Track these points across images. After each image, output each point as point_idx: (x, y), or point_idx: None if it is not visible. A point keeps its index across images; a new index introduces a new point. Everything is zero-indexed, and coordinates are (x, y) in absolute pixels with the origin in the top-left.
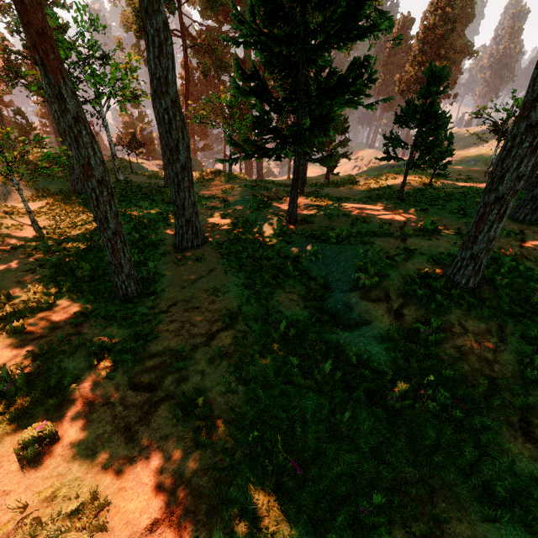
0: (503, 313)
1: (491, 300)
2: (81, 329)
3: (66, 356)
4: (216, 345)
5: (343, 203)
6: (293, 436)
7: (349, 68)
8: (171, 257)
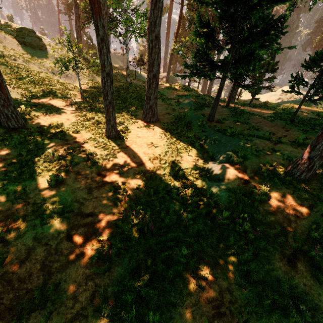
0: (318, 199)
1: (314, 190)
2: (86, 145)
3: (76, 154)
4: (141, 168)
5: (250, 116)
6: (159, 216)
7: (268, 23)
8: (137, 124)
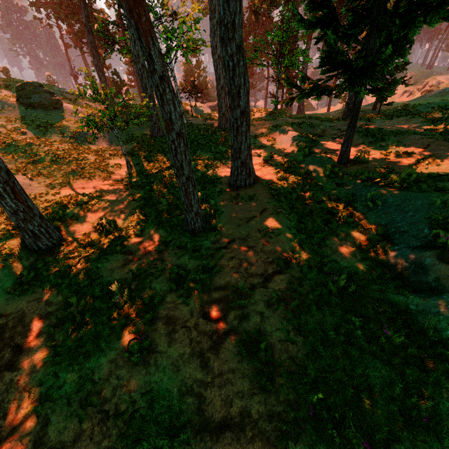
0: None
1: None
2: (163, 255)
3: (154, 278)
4: (272, 288)
5: (402, 138)
6: (360, 407)
7: None
8: (227, 195)
